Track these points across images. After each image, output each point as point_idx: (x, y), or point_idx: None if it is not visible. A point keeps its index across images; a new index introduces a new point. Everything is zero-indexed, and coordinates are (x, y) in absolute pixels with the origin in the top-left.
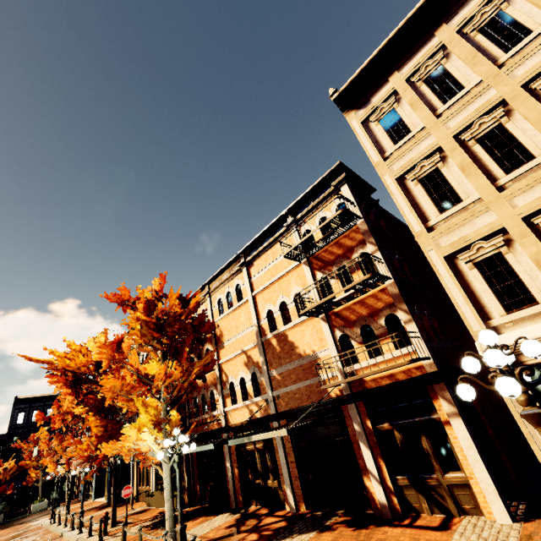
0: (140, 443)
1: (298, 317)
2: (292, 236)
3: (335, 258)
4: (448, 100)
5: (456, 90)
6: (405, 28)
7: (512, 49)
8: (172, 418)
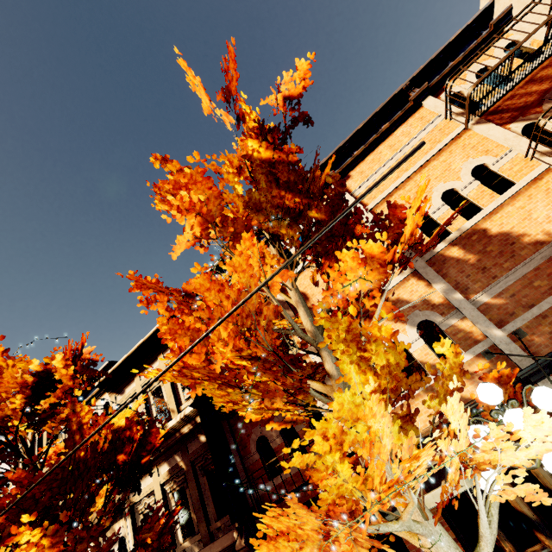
0: (443, 448)
1: (498, 195)
2: (425, 111)
3: (539, 96)
4: None
5: None
6: None
7: None
8: (439, 365)
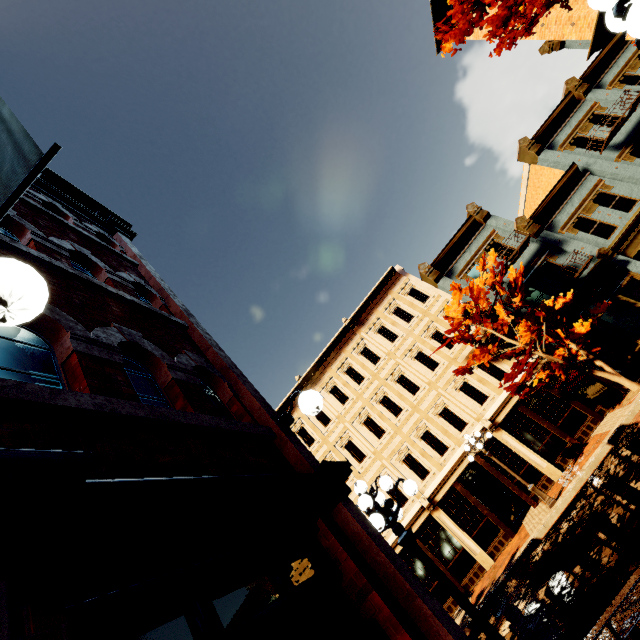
0: None
1: None
2: None
3: None
4: (310, 445)
5: (312, 441)
6: (281, 408)
7: (327, 426)
8: None
